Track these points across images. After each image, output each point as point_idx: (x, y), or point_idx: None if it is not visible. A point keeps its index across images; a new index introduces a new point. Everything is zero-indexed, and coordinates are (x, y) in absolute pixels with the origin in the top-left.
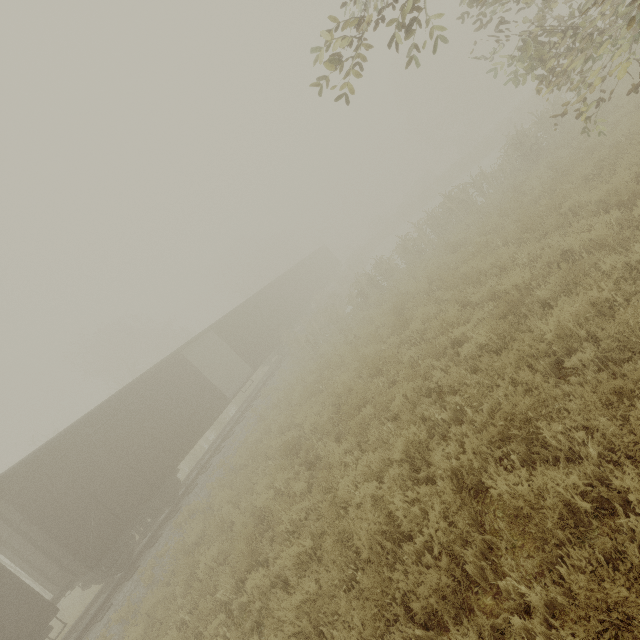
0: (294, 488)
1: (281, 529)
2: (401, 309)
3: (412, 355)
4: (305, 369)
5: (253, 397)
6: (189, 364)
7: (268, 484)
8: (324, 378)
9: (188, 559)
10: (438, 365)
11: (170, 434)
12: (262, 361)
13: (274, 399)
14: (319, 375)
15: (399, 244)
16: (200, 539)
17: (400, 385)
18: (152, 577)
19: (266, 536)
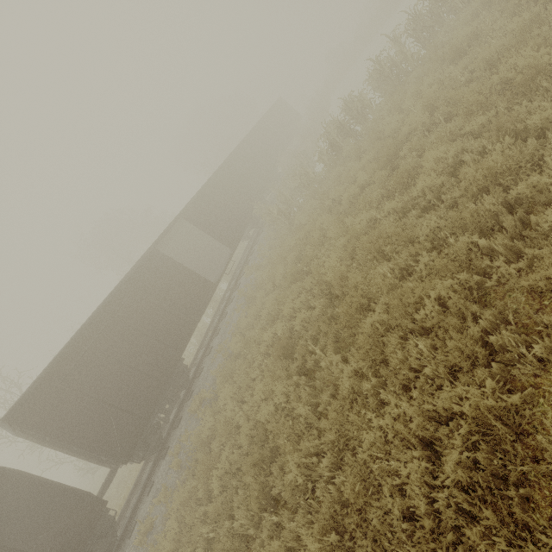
0: (296, 412)
1: (290, 479)
2: (391, 158)
3: (430, 227)
4: (283, 244)
5: (238, 275)
6: (167, 259)
7: (266, 393)
8: (307, 258)
9: (202, 467)
10: (486, 244)
11: (166, 331)
12: (239, 239)
13: (258, 278)
14: (300, 252)
15: (372, 70)
16: (213, 431)
17: (427, 282)
18: (180, 463)
19: (274, 465)
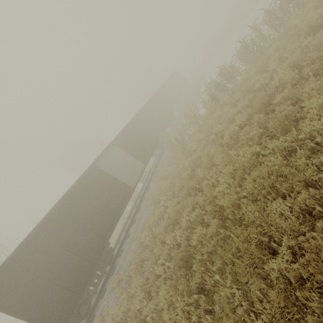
0: None
1: None
2: (265, 105)
3: None
4: (179, 163)
5: (148, 181)
6: (102, 171)
7: (169, 303)
8: (198, 178)
9: None
10: None
11: (98, 223)
12: (149, 157)
13: (161, 185)
14: (192, 171)
15: (240, 47)
16: (126, 315)
17: None
18: None
19: None
